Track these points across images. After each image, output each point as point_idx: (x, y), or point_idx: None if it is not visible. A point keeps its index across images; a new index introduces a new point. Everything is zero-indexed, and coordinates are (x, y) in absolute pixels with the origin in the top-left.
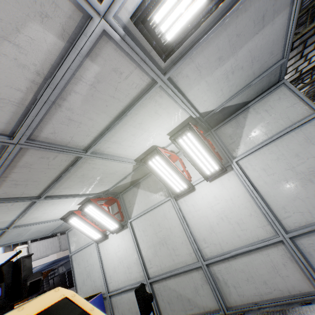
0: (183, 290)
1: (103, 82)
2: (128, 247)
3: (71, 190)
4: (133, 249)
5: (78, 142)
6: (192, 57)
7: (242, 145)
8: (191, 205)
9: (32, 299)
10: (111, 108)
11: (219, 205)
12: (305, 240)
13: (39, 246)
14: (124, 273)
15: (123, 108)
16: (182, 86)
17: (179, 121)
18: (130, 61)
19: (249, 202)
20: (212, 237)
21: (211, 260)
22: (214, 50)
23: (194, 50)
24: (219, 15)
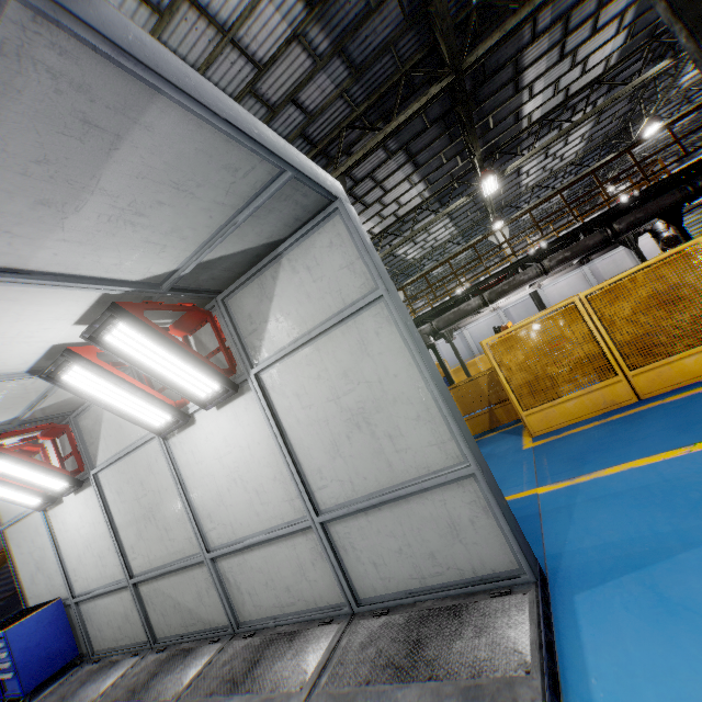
0: (182, 596)
1: None
2: (97, 521)
3: None
4: (104, 525)
5: None
6: None
7: (268, 339)
8: (190, 452)
9: None
10: None
11: (231, 457)
12: (343, 527)
13: None
14: (95, 566)
15: None
16: None
17: (84, 303)
18: None
19: (274, 454)
20: (221, 513)
21: (218, 551)
22: None
23: None
24: None
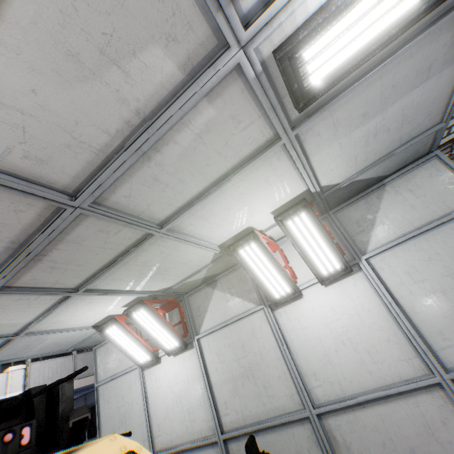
0: None
1: (213, 132)
2: (192, 378)
3: (122, 284)
4: (199, 383)
5: (154, 213)
6: (331, 109)
7: (375, 236)
8: (296, 320)
9: (78, 450)
10: (213, 168)
11: (339, 323)
12: None
13: (43, 369)
14: (182, 420)
15: (227, 170)
16: (309, 147)
17: (292, 196)
18: (256, 107)
19: (386, 320)
20: (328, 371)
21: (326, 407)
22: (360, 104)
23: (338, 101)
24: (378, 59)
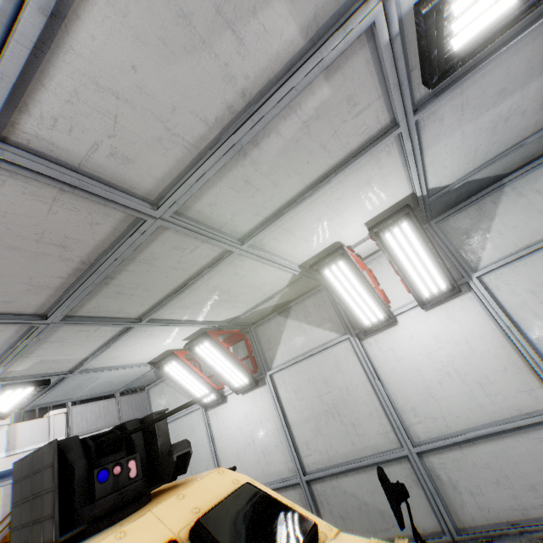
0: (371, 495)
1: (323, 119)
2: (265, 418)
3: (187, 312)
4: (274, 422)
5: (237, 225)
6: (464, 85)
7: (489, 249)
8: (389, 350)
9: (191, 484)
10: (312, 166)
11: (443, 352)
12: None
13: (85, 413)
14: (257, 463)
15: (327, 169)
16: (426, 137)
17: (392, 202)
18: (377, 84)
19: (503, 347)
20: (430, 406)
21: (428, 445)
22: (499, 77)
23: (476, 73)
24: (535, 13)
